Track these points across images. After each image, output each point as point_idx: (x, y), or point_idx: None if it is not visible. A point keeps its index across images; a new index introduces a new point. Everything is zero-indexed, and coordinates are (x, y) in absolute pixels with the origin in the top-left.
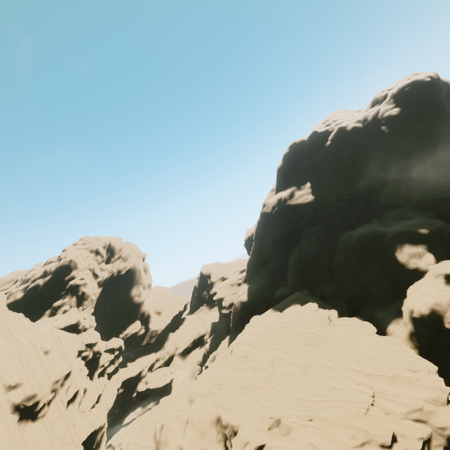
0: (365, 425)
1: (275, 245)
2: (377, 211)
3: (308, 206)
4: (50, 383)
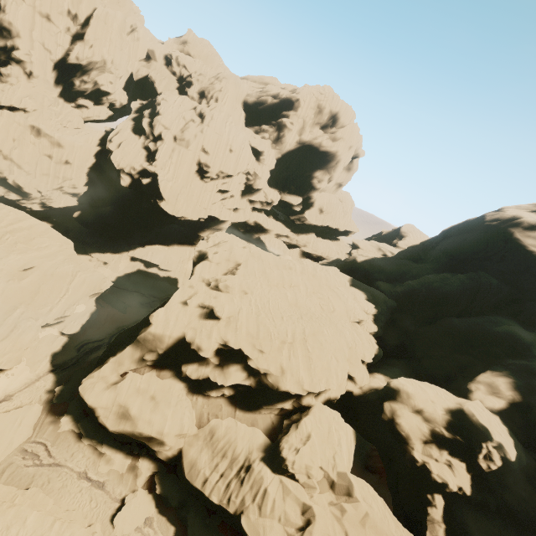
0: (262, 334)
1: (441, 255)
2: None
3: (526, 255)
4: (219, 170)
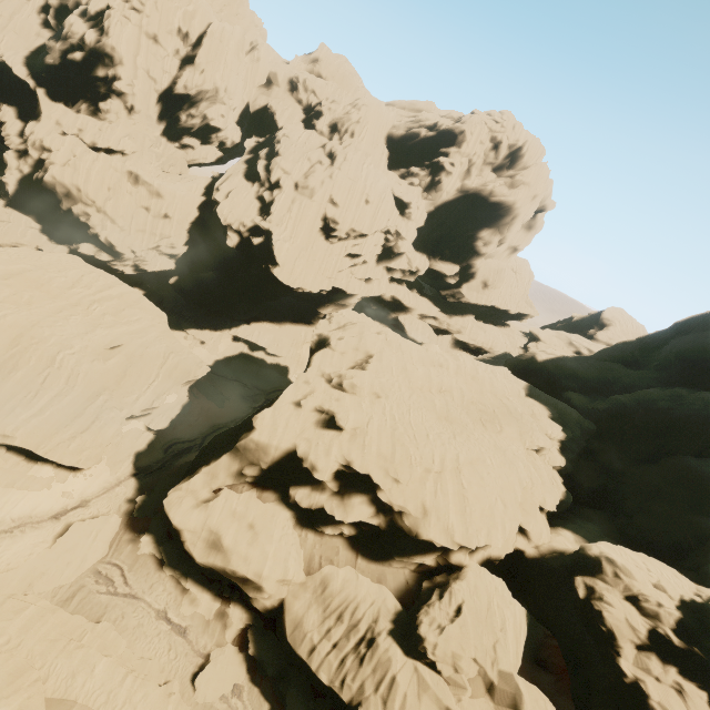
0: (399, 456)
1: (672, 359)
2: None
3: None
4: (350, 227)
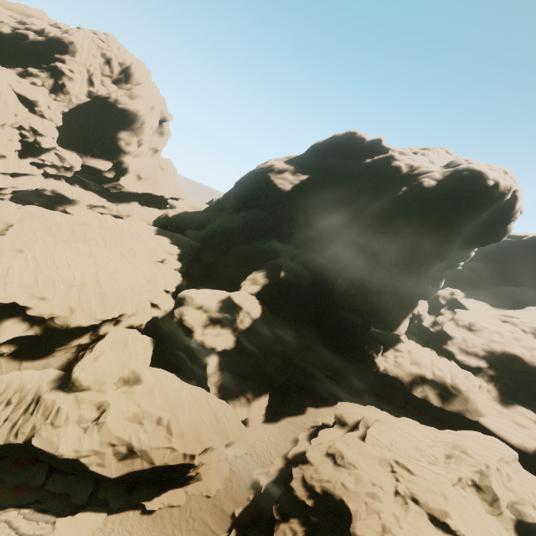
0: (42, 283)
1: (233, 201)
2: (315, 248)
3: (278, 192)
4: None
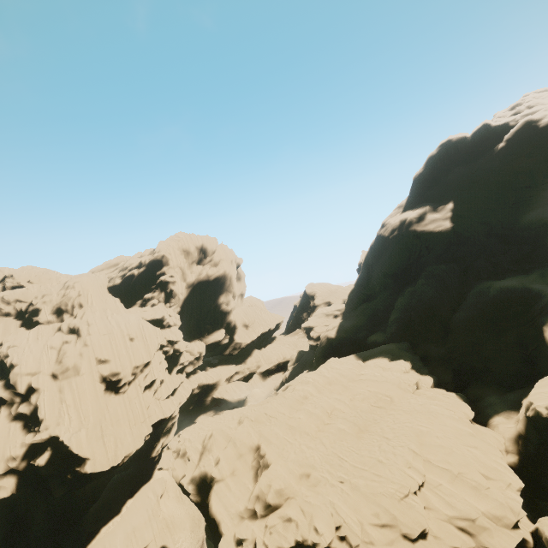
0: (395, 509)
1: (384, 280)
2: (547, 259)
3: (440, 236)
4: (132, 367)
